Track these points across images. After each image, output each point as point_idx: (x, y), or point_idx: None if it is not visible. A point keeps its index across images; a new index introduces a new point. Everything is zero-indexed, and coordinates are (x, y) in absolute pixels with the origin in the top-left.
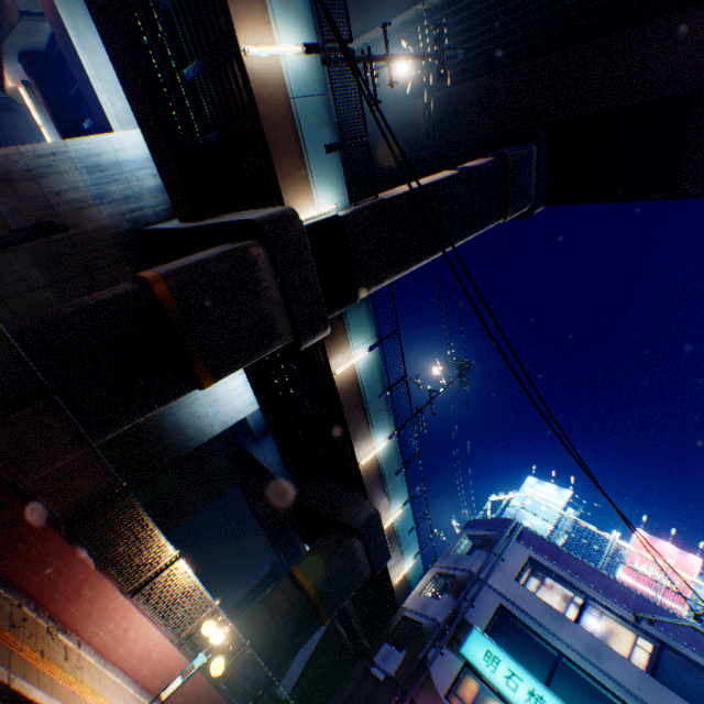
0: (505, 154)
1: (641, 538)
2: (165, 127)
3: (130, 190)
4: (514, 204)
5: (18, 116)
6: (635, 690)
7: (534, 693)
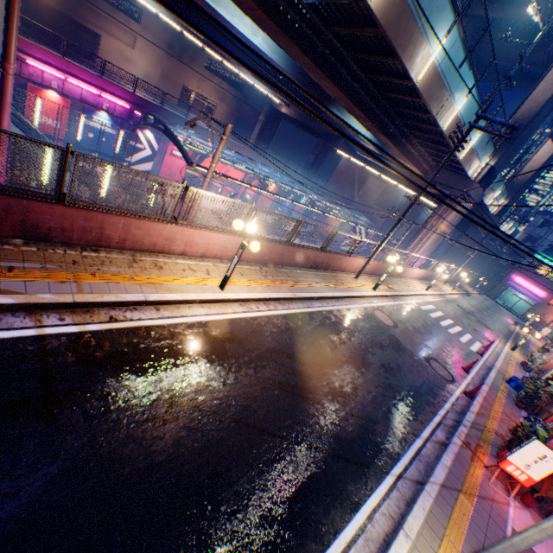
0: None
1: None
2: None
3: None
4: None
5: (249, 89)
6: None
7: None
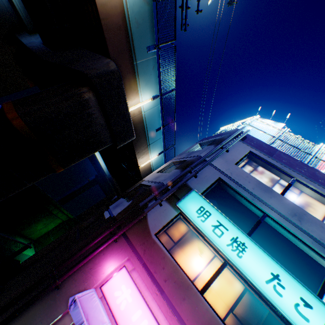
0: None
1: None
2: None
3: None
4: None
5: None
6: None
7: (237, 241)
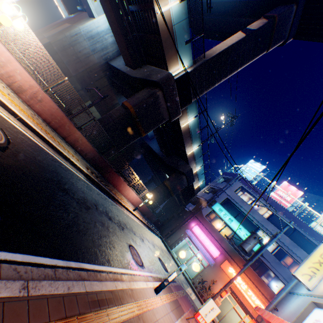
0: (274, 17)
1: (285, 184)
2: (122, 33)
3: (103, 45)
4: (273, 43)
5: None
6: (260, 221)
7: (230, 219)
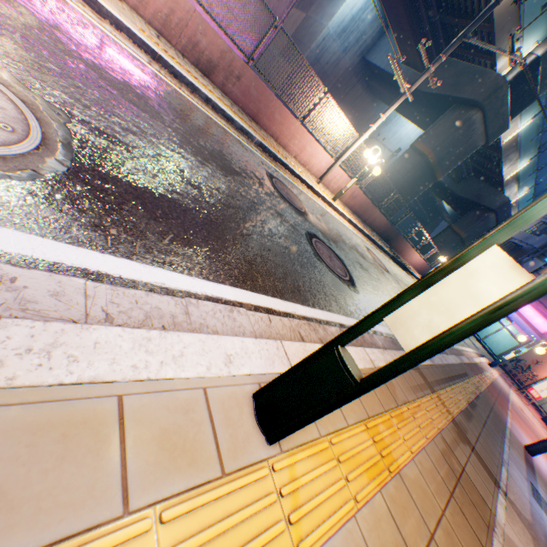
0: None
1: None
2: (412, 29)
3: (358, 34)
4: None
5: None
6: None
7: None
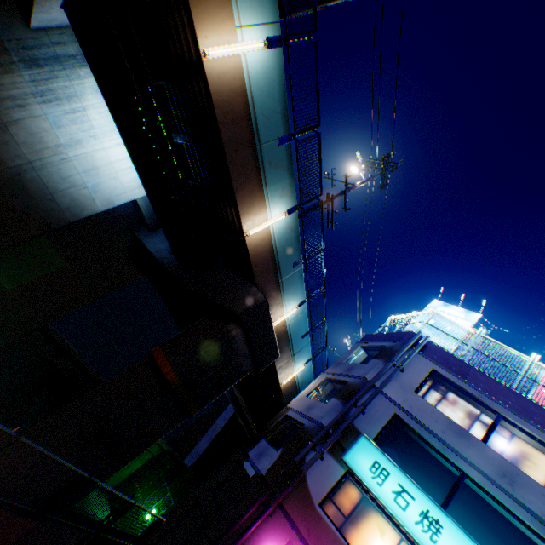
0: None
1: None
2: None
3: None
4: None
5: None
6: None
7: (428, 516)
